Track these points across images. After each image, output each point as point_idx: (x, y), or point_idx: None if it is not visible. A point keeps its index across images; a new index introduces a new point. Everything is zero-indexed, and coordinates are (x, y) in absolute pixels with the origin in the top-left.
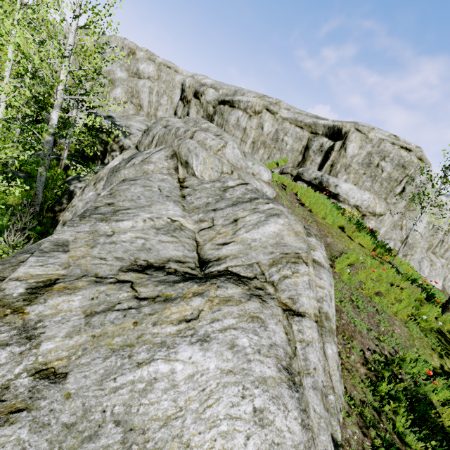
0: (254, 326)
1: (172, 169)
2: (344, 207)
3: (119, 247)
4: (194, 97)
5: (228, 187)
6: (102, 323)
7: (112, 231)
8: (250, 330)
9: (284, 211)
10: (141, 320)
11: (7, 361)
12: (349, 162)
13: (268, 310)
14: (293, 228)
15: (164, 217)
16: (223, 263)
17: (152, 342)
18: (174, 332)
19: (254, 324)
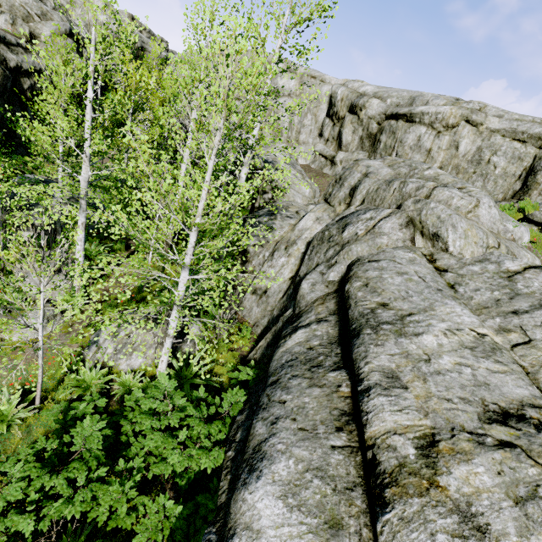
0: None
1: (408, 240)
2: None
3: (450, 381)
4: (349, 112)
5: (512, 272)
6: None
7: (424, 353)
8: None
9: None
10: None
11: None
12: None
13: None
14: None
15: (465, 328)
16: None
17: None
18: None
19: None
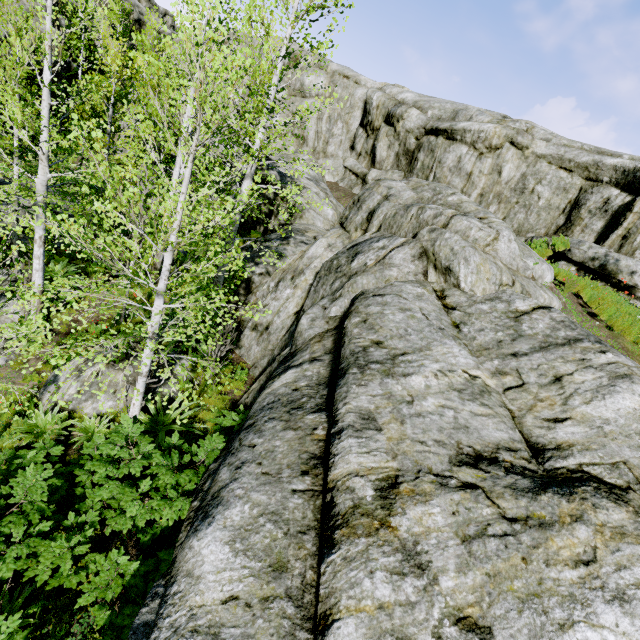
0: None
1: (420, 273)
2: None
3: (429, 423)
4: (385, 123)
5: (520, 312)
6: (486, 554)
7: (408, 395)
8: None
9: (631, 366)
10: (529, 556)
11: (417, 598)
12: None
13: None
14: None
15: (458, 370)
16: (570, 456)
17: (558, 592)
18: (577, 580)
19: None
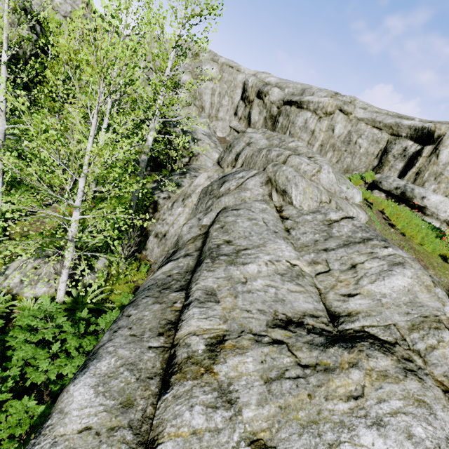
0: (423, 413)
1: (266, 195)
2: (431, 222)
3: (256, 297)
4: (257, 97)
5: (332, 221)
6: (281, 392)
7: (244, 277)
8: (421, 417)
9: (405, 257)
10: (313, 393)
11: (223, 425)
12: (440, 169)
13: (429, 392)
14: (422, 282)
15: (283, 260)
16: (356, 320)
17: (331, 420)
18: (347, 411)
19: (423, 410)
